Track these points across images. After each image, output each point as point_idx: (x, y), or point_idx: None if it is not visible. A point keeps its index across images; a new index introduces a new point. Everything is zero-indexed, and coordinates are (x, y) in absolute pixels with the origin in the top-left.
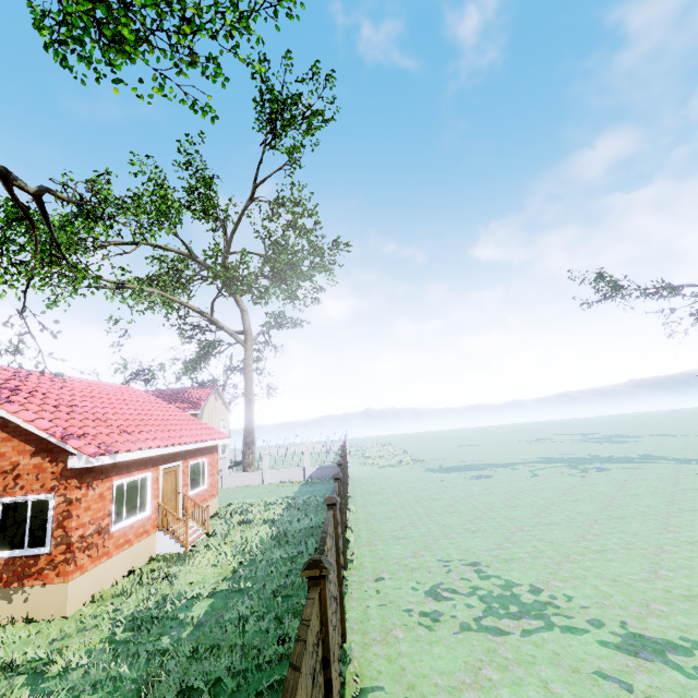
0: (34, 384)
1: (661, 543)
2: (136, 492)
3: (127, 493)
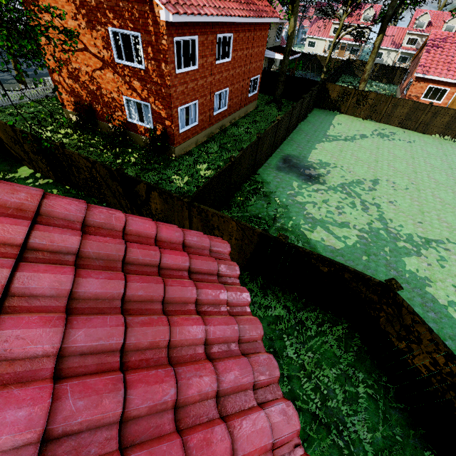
0: (454, 45)
1: (416, 168)
2: (438, 93)
3: (433, 91)
